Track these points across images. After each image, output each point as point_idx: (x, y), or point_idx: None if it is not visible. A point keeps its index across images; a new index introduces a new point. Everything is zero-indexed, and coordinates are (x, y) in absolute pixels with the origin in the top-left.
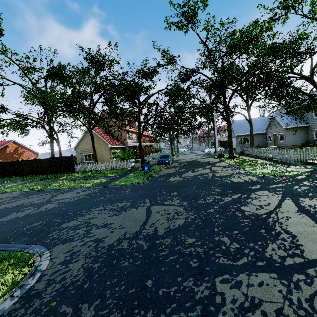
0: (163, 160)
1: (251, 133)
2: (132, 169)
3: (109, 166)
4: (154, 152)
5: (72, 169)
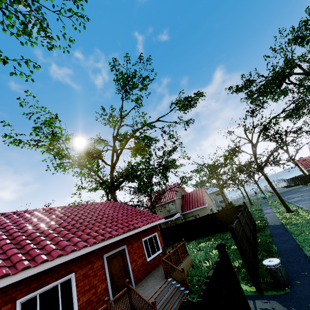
0: None
1: None
2: None
3: None
4: None
5: None
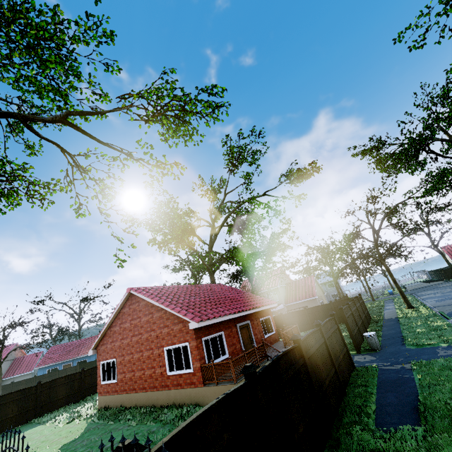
0: None
1: None
2: None
3: None
4: None
5: None
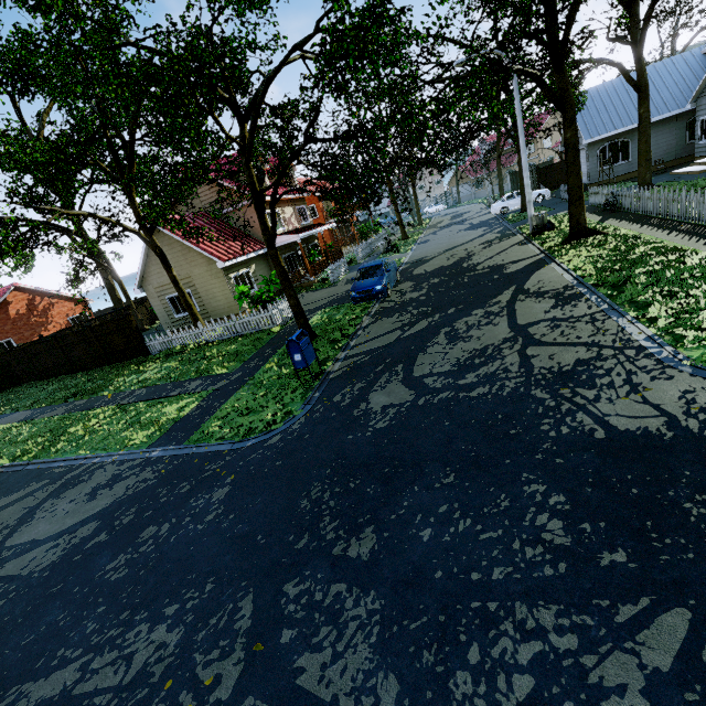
0: (366, 288)
1: (645, 130)
2: (284, 330)
3: (226, 329)
4: (356, 239)
5: (141, 350)
